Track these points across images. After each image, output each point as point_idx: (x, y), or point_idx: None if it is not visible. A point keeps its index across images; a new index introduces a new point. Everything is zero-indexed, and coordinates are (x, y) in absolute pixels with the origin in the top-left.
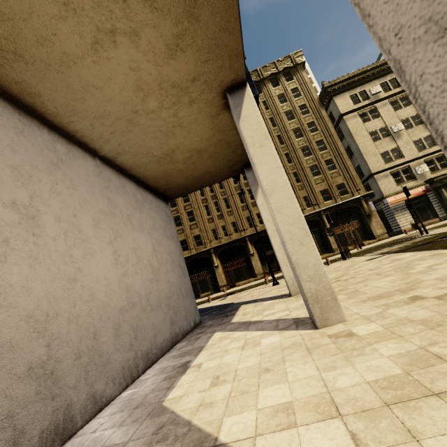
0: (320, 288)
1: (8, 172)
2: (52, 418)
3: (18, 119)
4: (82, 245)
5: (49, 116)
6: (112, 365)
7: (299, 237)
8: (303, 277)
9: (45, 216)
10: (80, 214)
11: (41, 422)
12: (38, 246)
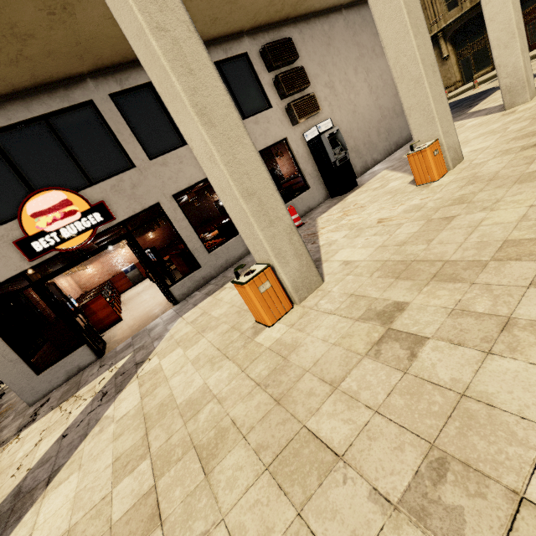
0: (514, 81)
1: (318, 68)
2: (362, 164)
3: (308, 29)
4: (352, 91)
5: (317, 10)
6: (378, 148)
7: (505, 42)
8: (501, 76)
9: (335, 83)
10: (347, 71)
11: (359, 165)
12: (339, 101)
